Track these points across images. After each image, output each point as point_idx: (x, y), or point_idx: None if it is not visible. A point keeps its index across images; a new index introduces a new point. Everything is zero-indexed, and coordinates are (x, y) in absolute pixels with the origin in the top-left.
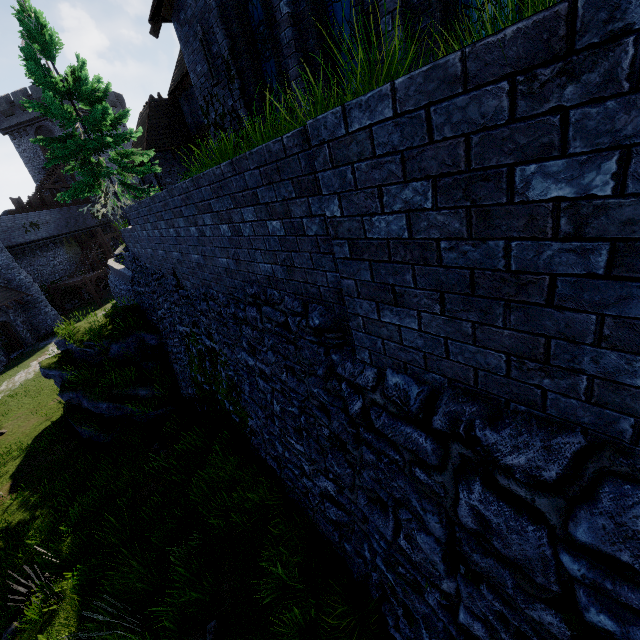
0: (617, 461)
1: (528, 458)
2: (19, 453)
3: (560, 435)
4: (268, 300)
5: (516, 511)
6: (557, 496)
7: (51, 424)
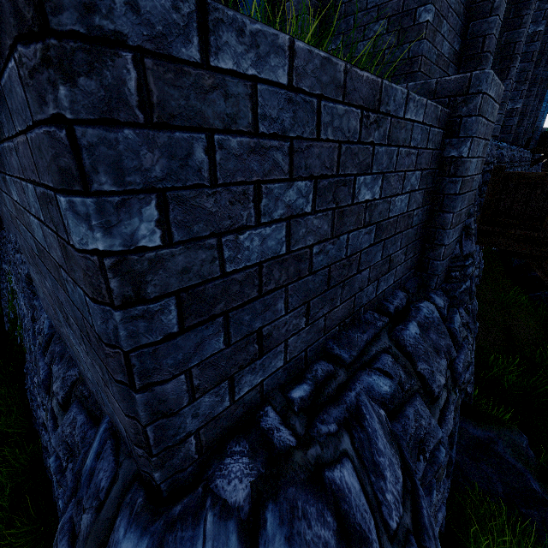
0: (79, 388)
1: (57, 386)
2: None
3: (71, 369)
4: (18, 249)
5: (55, 427)
6: (65, 414)
7: None
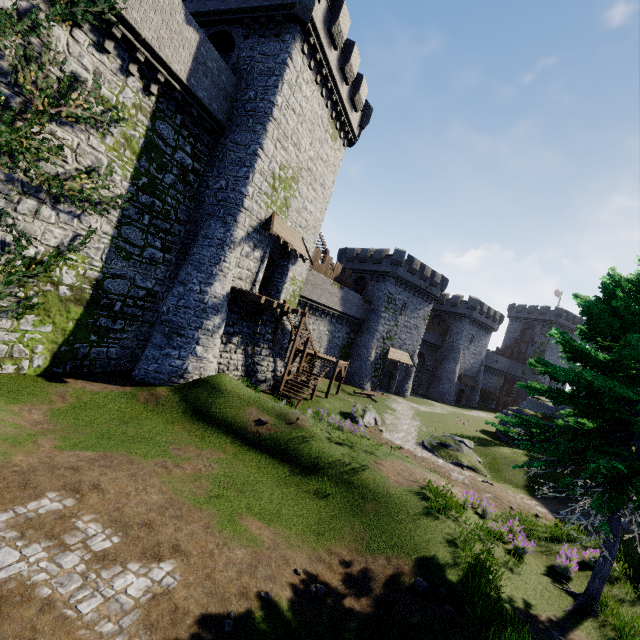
0: None
1: None
2: (478, 428)
3: None
4: None
5: None
6: None
7: (487, 430)
